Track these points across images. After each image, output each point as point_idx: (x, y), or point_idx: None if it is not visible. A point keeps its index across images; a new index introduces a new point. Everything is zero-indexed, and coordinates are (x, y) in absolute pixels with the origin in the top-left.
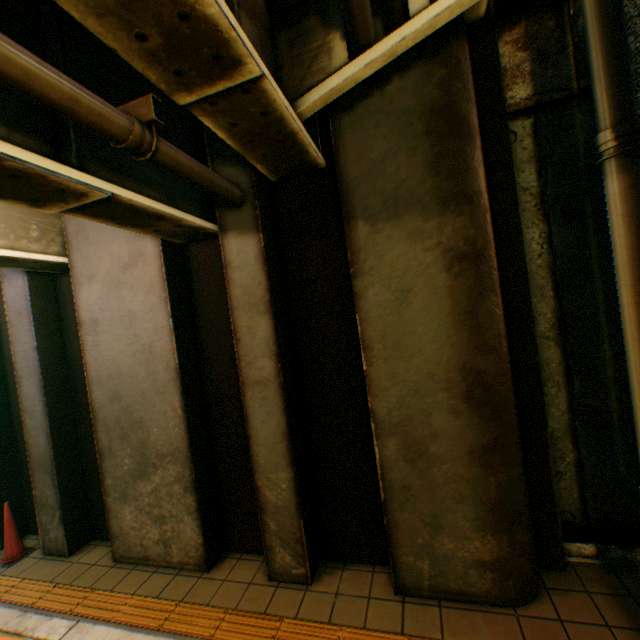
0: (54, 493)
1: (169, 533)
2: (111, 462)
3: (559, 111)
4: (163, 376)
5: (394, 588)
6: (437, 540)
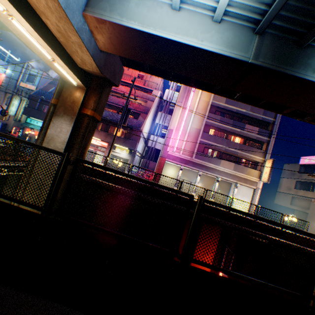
0: None
1: None
2: None
3: None
4: None
5: None
6: None
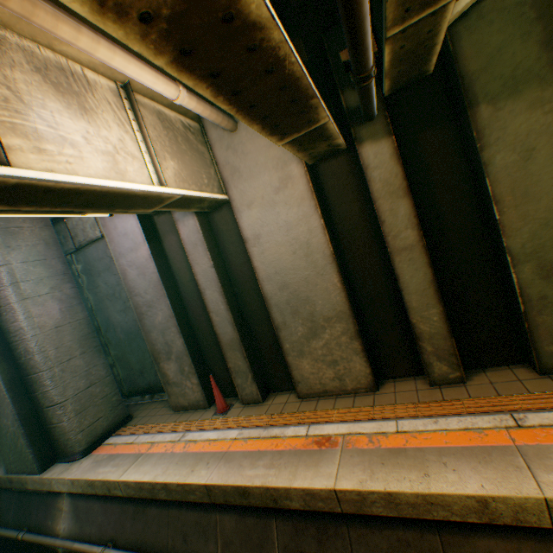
0: (243, 363)
1: (341, 371)
2: (286, 332)
3: None
4: (320, 263)
5: (537, 371)
6: None
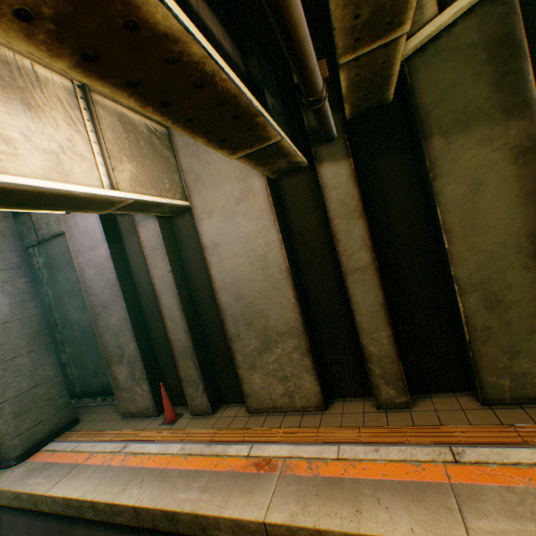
0: (195, 372)
1: (291, 388)
2: (239, 344)
3: None
4: (276, 277)
5: (480, 401)
6: (514, 363)
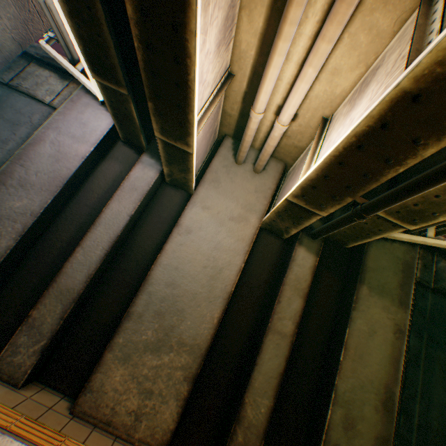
0: (54, 322)
1: (147, 408)
2: (133, 325)
3: (424, 289)
4: (217, 291)
5: None
6: None
